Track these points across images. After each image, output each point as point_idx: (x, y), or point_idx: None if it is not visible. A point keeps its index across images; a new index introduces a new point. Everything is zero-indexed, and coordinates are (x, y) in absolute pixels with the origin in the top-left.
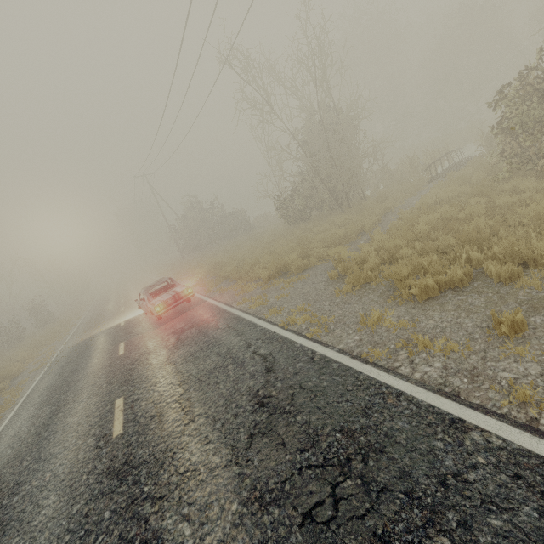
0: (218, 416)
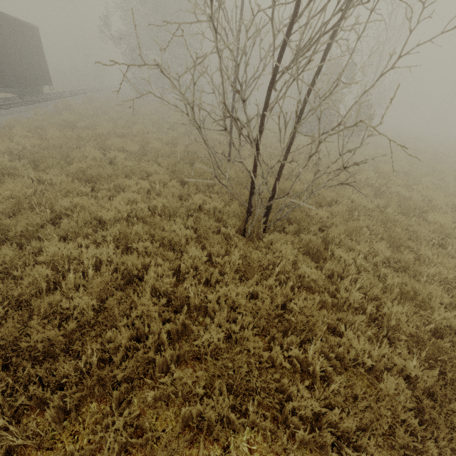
0: None
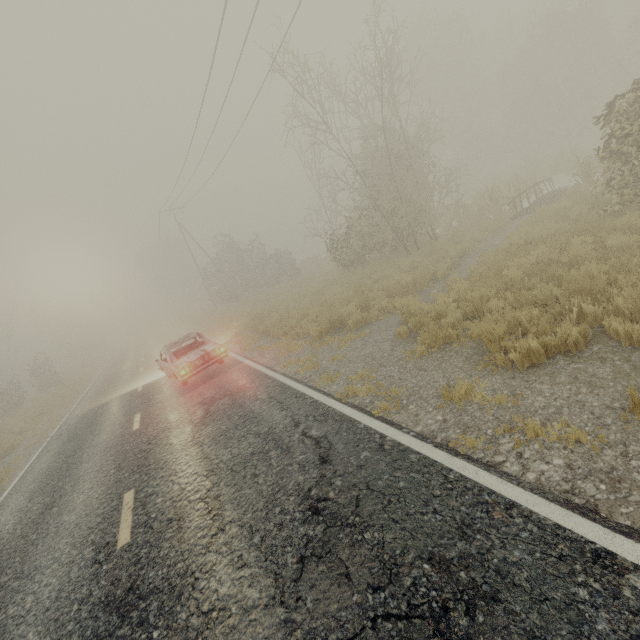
0: (256, 524)
